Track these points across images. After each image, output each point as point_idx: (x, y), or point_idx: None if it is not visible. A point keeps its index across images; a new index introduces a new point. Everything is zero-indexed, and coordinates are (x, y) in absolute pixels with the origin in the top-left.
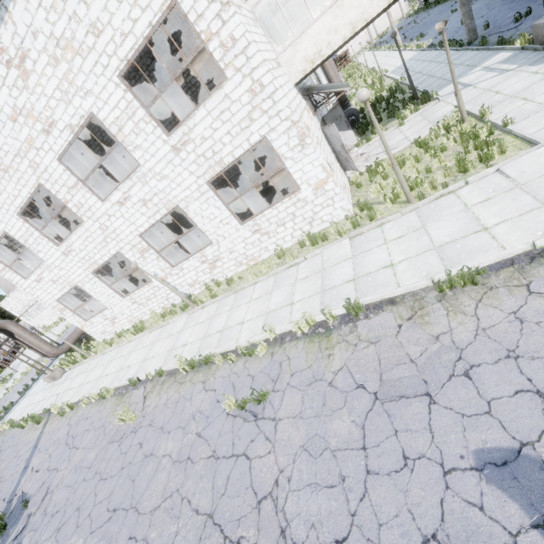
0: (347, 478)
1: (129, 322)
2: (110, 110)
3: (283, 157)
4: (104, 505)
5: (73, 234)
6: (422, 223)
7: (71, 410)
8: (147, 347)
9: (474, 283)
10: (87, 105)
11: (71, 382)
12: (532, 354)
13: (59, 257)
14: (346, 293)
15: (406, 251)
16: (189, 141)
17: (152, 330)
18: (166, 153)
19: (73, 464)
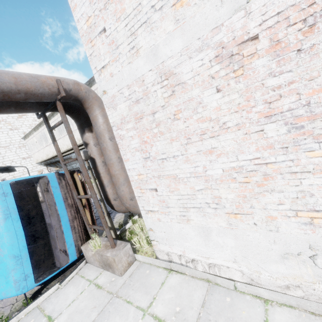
0: None
1: None
2: None
3: None
4: None
5: None
6: None
7: None
8: None
9: None
10: None
11: None
12: None
13: None
14: None
15: None
16: None
17: None
18: None
19: None
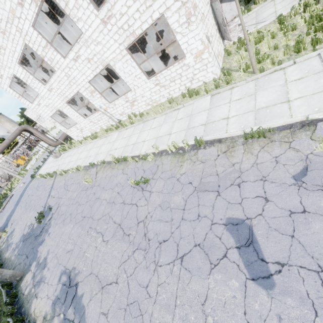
0: (173, 220)
1: (90, 132)
2: None
3: (175, 32)
4: (80, 214)
5: (51, 78)
6: (255, 91)
7: (65, 173)
8: (98, 147)
9: (264, 137)
10: None
11: (64, 160)
12: (272, 180)
13: (46, 92)
14: (199, 132)
15: (239, 109)
16: (112, 16)
17: (101, 138)
18: (98, 25)
19: (67, 197)
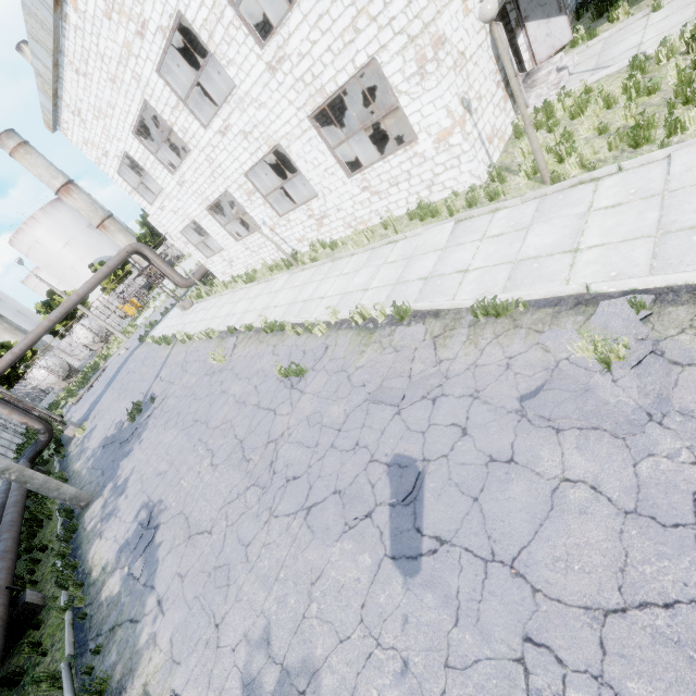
0: (319, 445)
1: (245, 268)
2: (197, 8)
3: (397, 91)
4: (192, 416)
5: (183, 163)
6: (530, 222)
7: (190, 340)
8: (251, 299)
9: (506, 317)
10: (173, 1)
11: (195, 316)
12: (487, 399)
13: (175, 186)
14: (411, 292)
15: (490, 256)
16: (285, 58)
17: (259, 282)
18: (261, 73)
19: (182, 383)
